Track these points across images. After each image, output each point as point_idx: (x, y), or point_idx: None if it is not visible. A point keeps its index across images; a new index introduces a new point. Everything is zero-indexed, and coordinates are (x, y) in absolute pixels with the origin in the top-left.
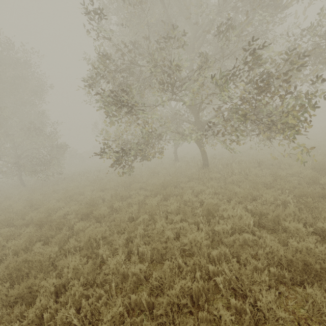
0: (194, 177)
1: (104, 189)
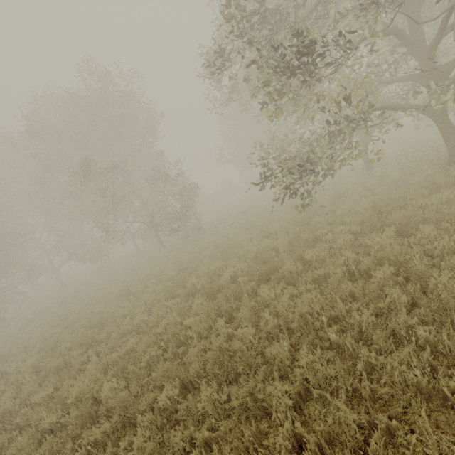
0: (443, 183)
1: (267, 234)
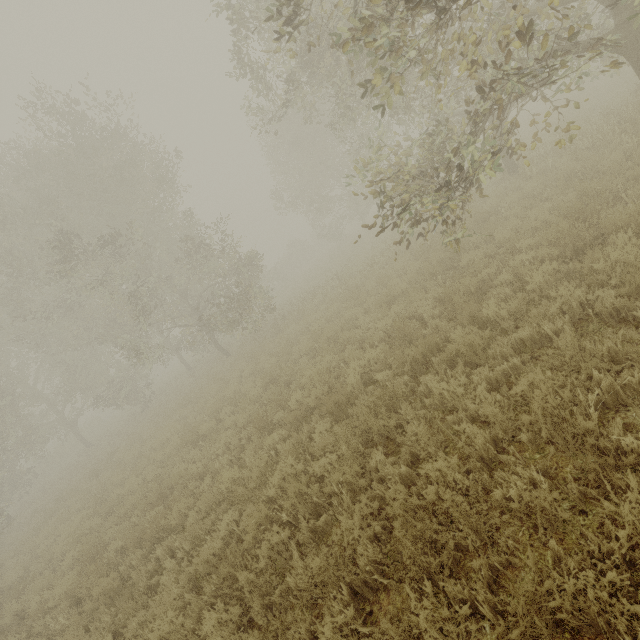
0: None
1: (391, 299)
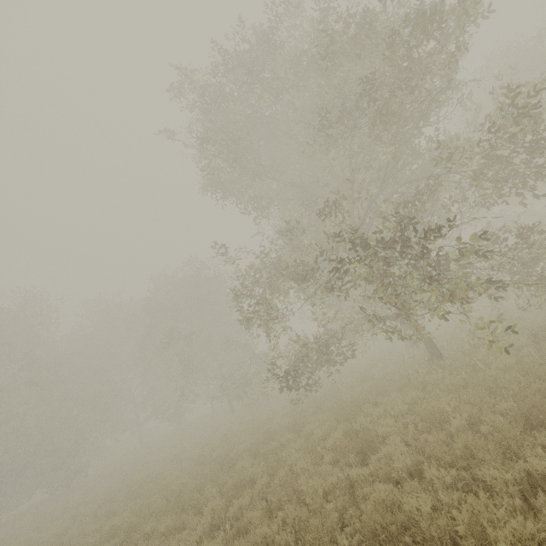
0: (403, 383)
1: (294, 412)
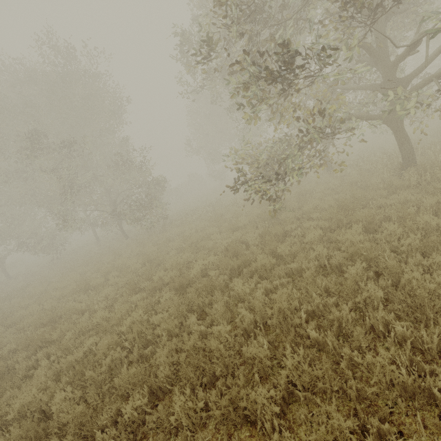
0: (399, 185)
1: (236, 228)
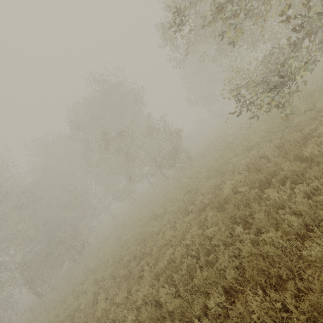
0: None
1: (250, 147)
